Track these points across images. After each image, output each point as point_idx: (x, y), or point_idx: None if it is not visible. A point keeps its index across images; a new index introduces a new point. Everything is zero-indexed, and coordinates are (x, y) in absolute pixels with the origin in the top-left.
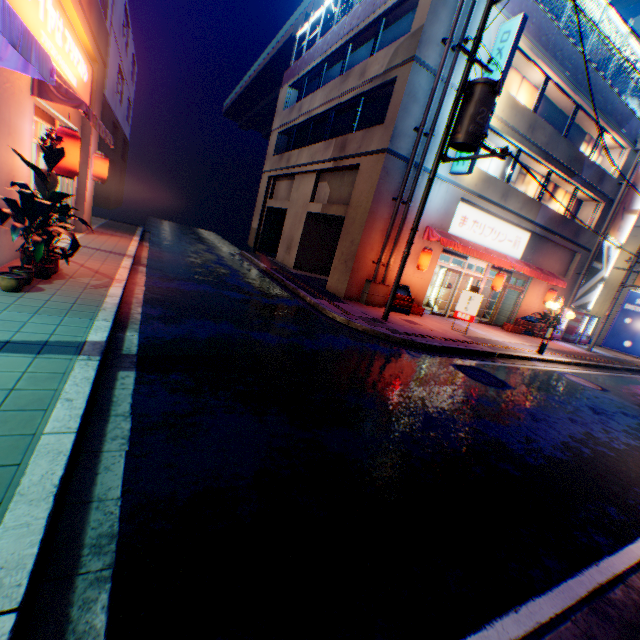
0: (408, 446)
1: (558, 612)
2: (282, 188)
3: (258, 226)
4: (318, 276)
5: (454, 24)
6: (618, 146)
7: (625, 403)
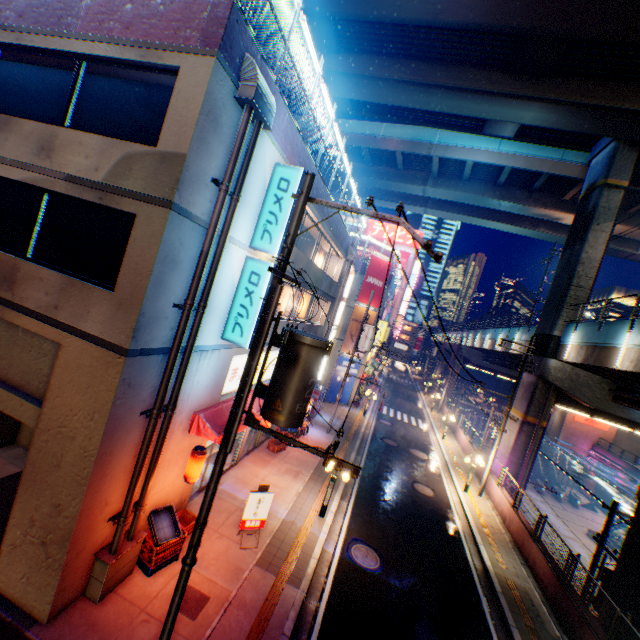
0: None
1: None
2: None
3: None
4: None
5: (233, 165)
6: (339, 257)
7: (404, 583)
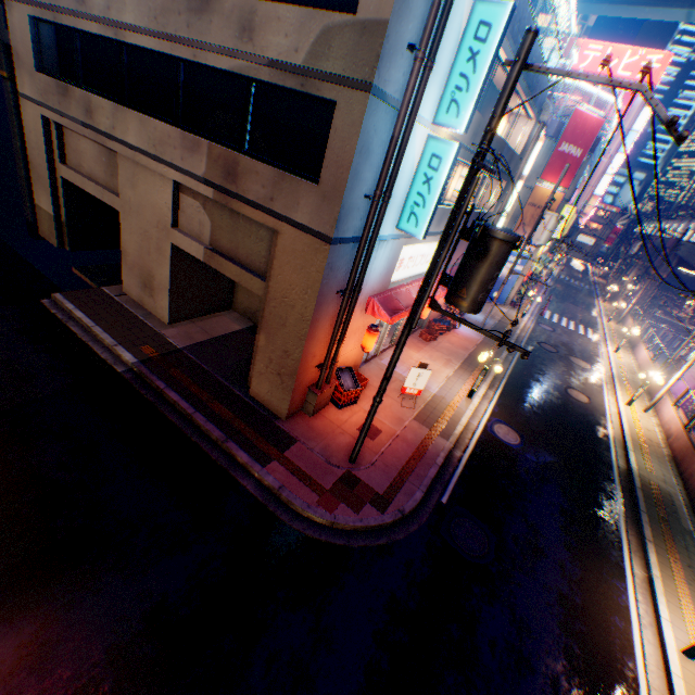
0: None
1: None
2: (86, 151)
3: (55, 211)
4: (211, 327)
5: (432, 22)
6: (528, 118)
7: (540, 460)
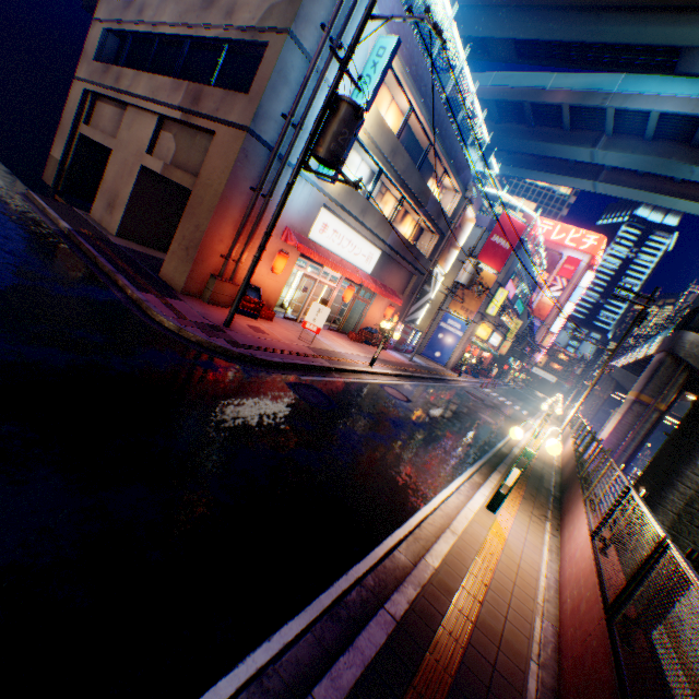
0: (214, 492)
1: (304, 627)
2: (107, 115)
3: (63, 157)
4: (154, 253)
5: (336, 14)
6: (455, 190)
7: (419, 413)
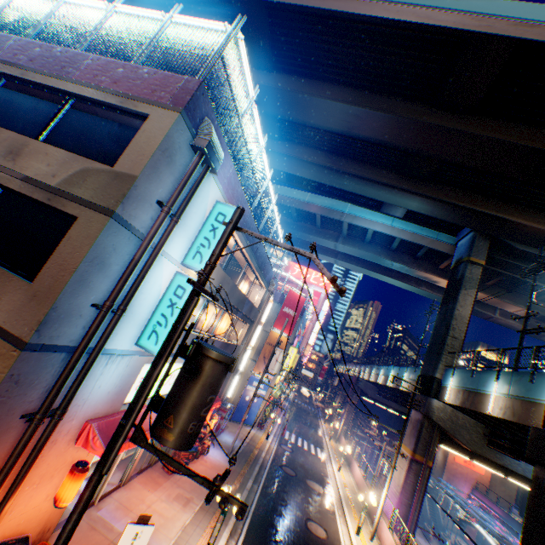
0: None
1: None
2: None
3: None
4: None
5: (178, 192)
6: (262, 286)
7: None
